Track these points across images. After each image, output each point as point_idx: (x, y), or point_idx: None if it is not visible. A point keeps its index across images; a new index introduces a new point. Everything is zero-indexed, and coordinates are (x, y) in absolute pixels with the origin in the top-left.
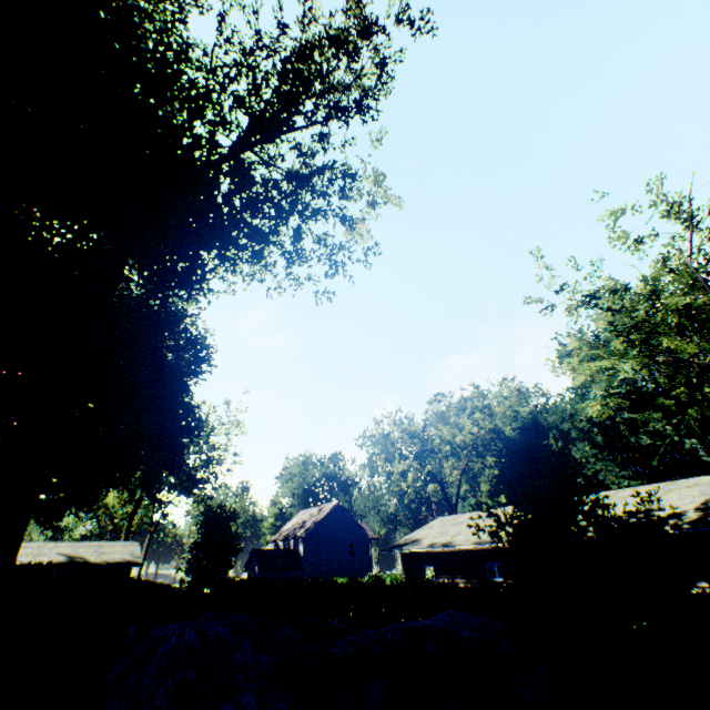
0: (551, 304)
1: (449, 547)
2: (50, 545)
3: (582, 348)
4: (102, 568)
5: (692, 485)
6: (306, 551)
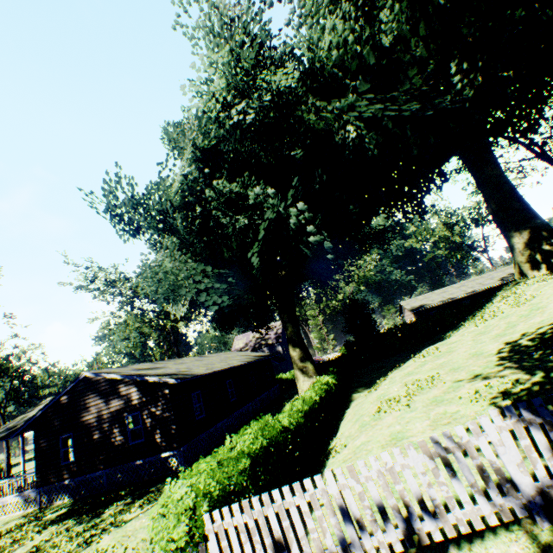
0: (436, 211)
1: (454, 298)
2: (211, 355)
3: (440, 231)
4: (264, 360)
5: (506, 269)
6: (283, 350)
